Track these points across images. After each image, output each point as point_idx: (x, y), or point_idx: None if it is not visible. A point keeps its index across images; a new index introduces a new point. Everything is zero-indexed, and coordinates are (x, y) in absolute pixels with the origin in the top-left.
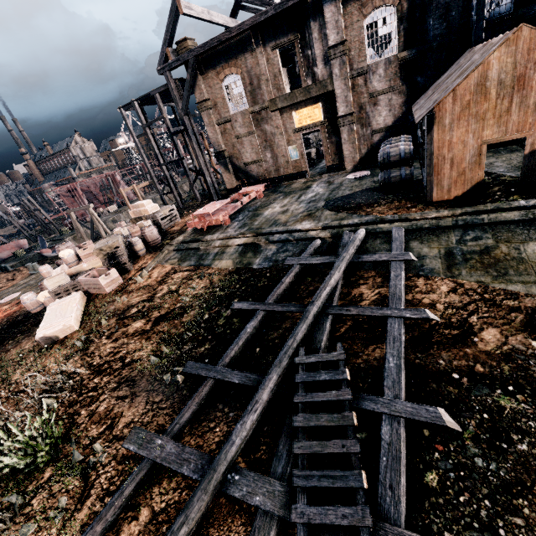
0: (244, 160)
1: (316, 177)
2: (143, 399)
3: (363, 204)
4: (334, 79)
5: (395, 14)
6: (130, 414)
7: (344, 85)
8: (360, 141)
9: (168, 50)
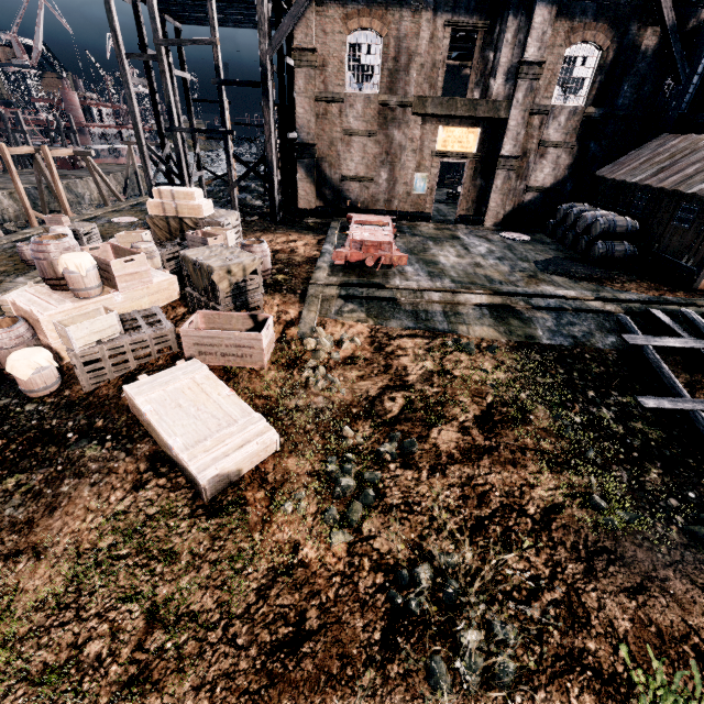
0: (342, 170)
1: (449, 226)
2: (686, 584)
3: (599, 277)
4: (513, 105)
5: (597, 60)
6: (703, 619)
7: (521, 119)
8: (508, 195)
9: None
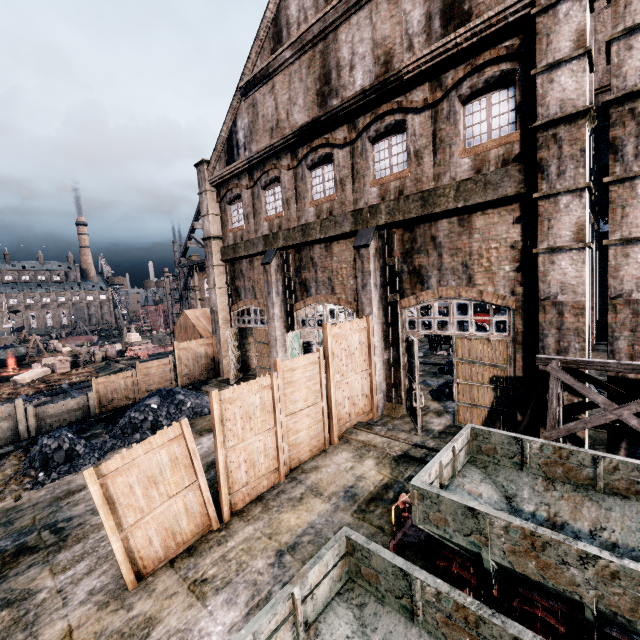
0: None
1: None
2: (4, 402)
3: None
4: None
5: None
6: None
7: None
8: None
9: (181, 259)
